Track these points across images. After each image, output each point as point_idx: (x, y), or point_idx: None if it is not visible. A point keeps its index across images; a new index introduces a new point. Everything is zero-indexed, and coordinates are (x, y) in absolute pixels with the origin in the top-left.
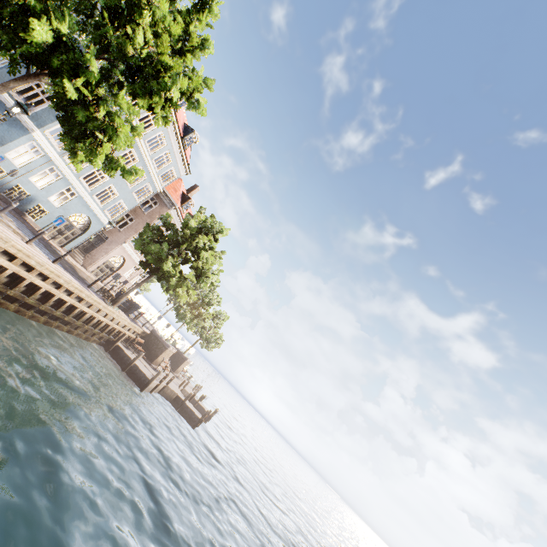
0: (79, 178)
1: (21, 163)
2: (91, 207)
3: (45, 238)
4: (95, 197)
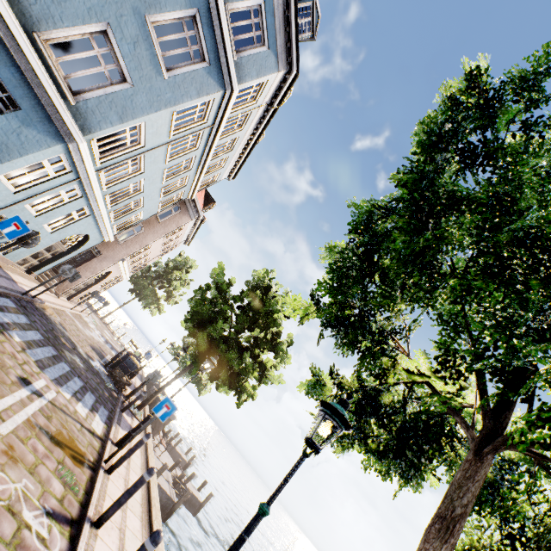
0: (105, 195)
1: (21, 184)
2: (100, 225)
3: (22, 285)
4: (111, 214)
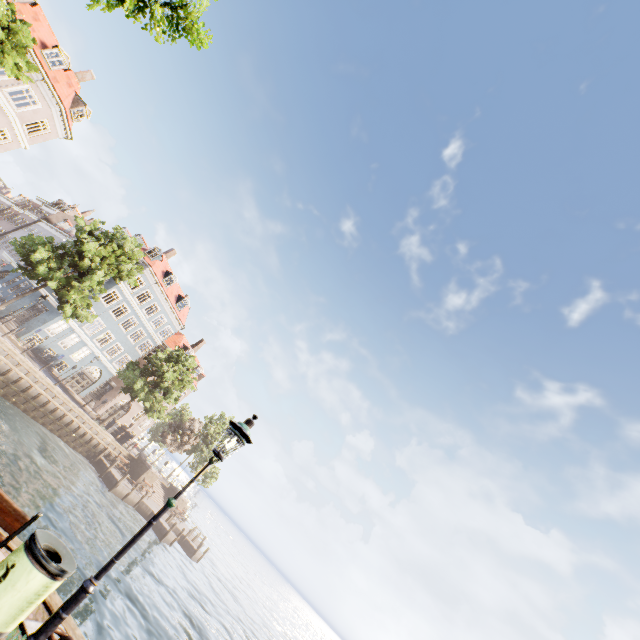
0: (93, 340)
1: (54, 334)
2: (102, 360)
3: (64, 384)
4: (105, 353)
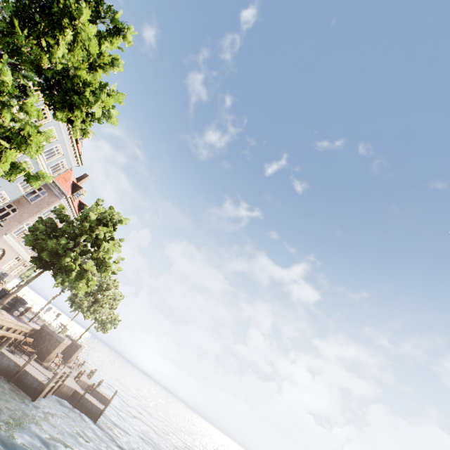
0: None
1: None
2: None
3: None
4: None
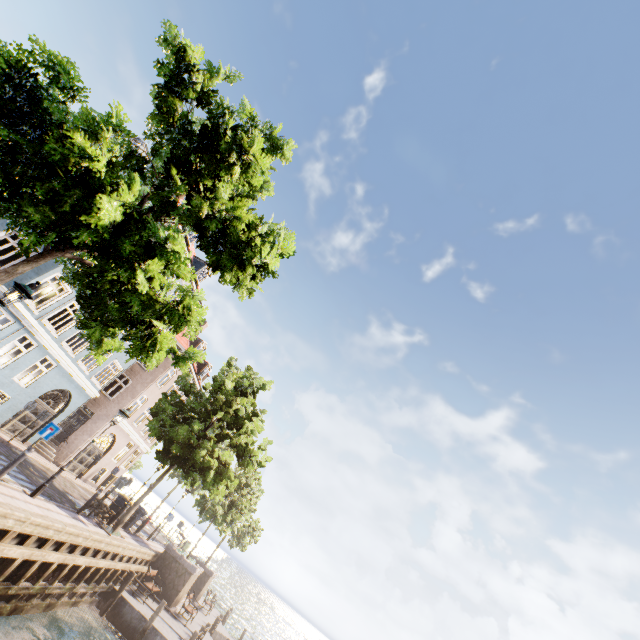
0: (61, 342)
1: None
2: (74, 376)
3: (3, 436)
4: (80, 363)
